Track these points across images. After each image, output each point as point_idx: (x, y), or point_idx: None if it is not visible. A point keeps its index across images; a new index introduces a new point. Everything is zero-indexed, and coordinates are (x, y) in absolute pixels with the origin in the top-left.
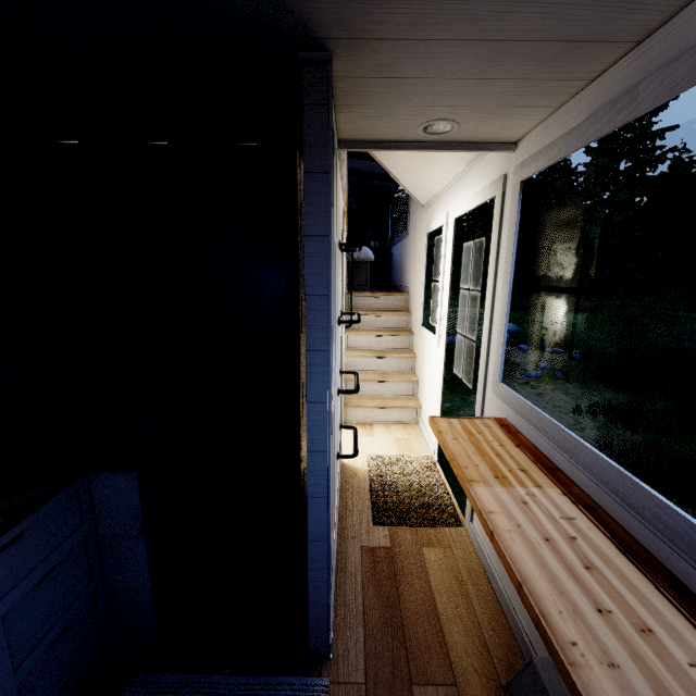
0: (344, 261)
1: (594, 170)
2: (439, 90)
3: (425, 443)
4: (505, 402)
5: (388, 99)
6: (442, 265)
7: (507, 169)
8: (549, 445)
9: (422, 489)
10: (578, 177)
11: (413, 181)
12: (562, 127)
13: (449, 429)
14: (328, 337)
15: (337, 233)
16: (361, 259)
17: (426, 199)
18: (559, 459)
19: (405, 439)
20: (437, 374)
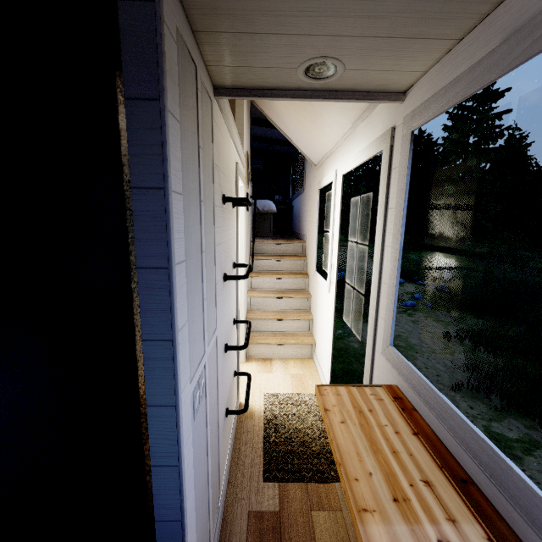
0: (244, 213)
1: (450, 142)
2: (317, 7)
3: (319, 379)
4: (397, 370)
5: (256, 22)
6: (331, 218)
7: (395, 121)
8: (456, 442)
9: (314, 434)
10: (438, 148)
11: (306, 142)
12: (465, 62)
13: (337, 404)
14: (172, 323)
15: (219, 187)
16: (265, 211)
17: (318, 159)
18: (471, 467)
19: (300, 375)
20: (329, 318)
